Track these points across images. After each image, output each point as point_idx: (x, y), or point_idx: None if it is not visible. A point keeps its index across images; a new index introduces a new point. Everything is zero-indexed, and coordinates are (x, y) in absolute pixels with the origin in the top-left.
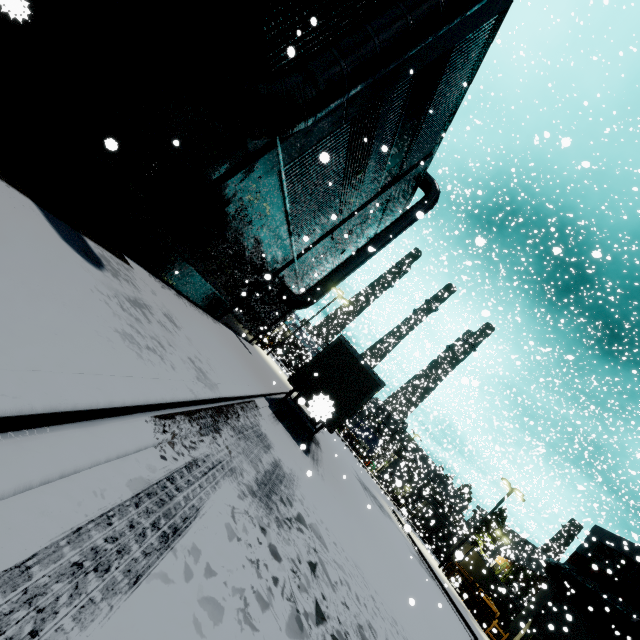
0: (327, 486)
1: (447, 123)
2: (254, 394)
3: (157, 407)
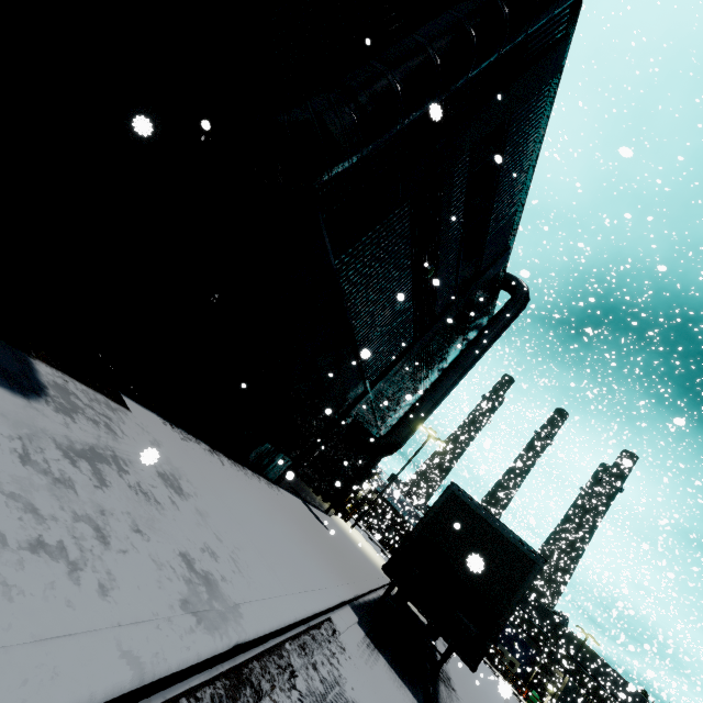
0: None
1: (519, 210)
2: (327, 607)
3: None
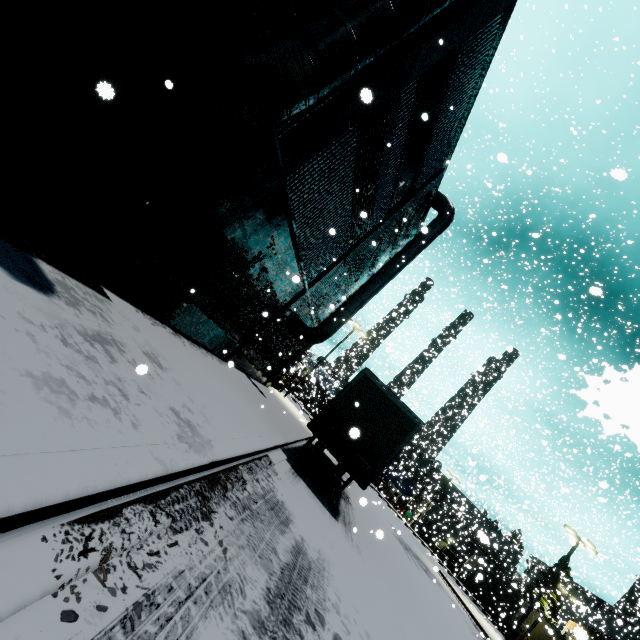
0: (365, 562)
1: (457, 135)
2: (266, 447)
3: (78, 503)
